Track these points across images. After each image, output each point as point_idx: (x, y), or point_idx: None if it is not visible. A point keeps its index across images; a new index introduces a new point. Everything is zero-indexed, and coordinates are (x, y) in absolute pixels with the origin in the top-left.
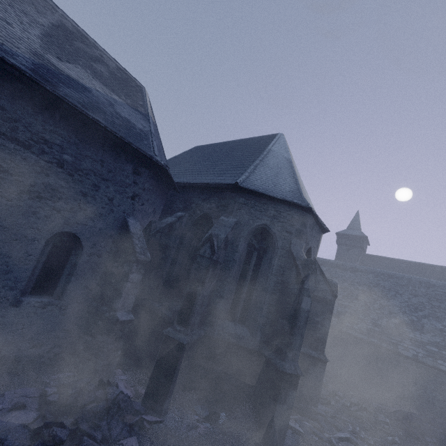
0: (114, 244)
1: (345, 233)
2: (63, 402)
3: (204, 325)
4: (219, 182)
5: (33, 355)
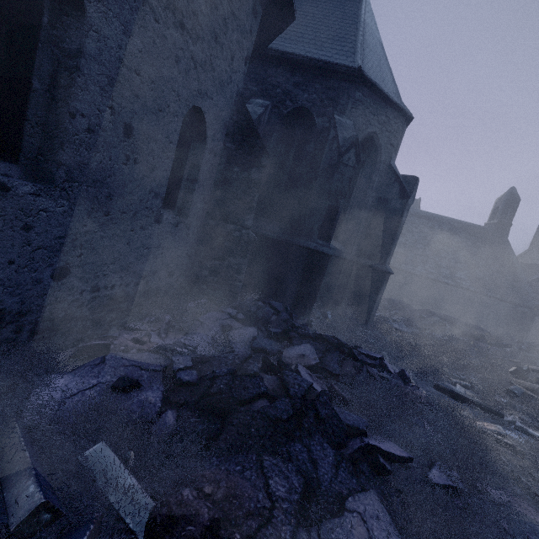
0: (229, 138)
1: None
2: (255, 318)
3: None
4: (328, 60)
5: (167, 285)
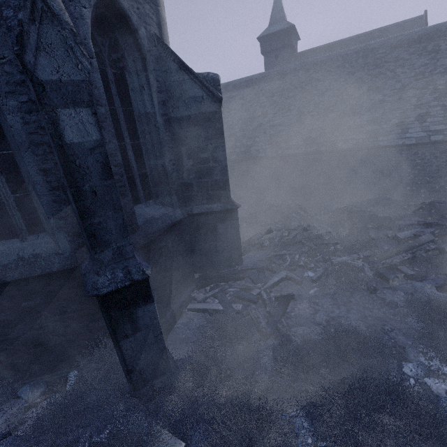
0: None
1: (269, 32)
2: None
3: None
4: None
5: None
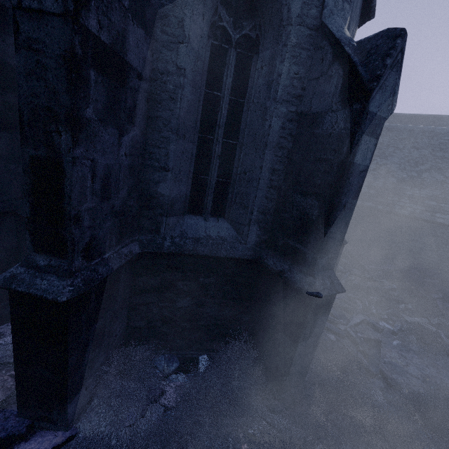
0: None
1: None
2: None
3: (139, 233)
4: None
5: None
